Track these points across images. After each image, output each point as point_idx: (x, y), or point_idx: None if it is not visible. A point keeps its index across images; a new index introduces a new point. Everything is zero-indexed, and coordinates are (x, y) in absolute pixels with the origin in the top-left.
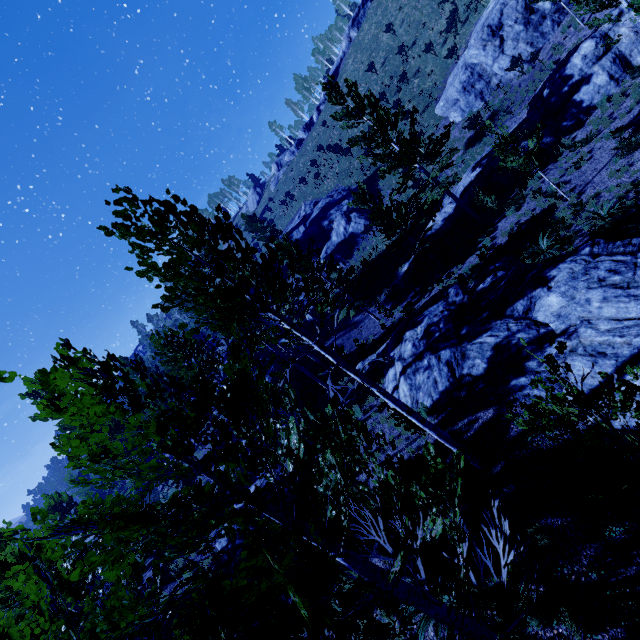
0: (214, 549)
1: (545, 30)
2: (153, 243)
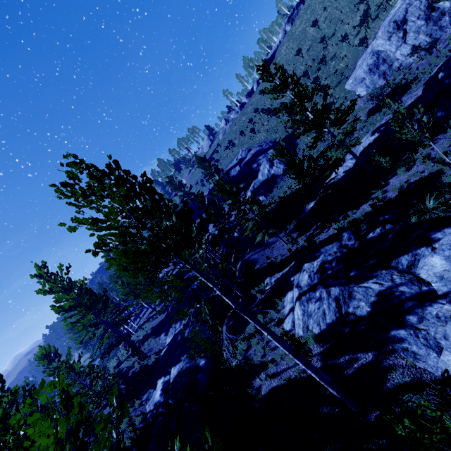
0: (144, 409)
1: (443, 24)
2: (86, 203)
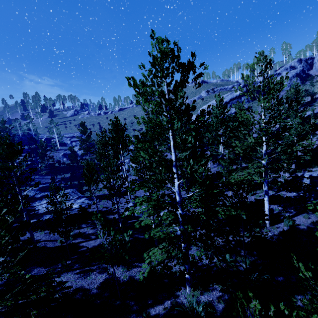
0: None
1: None
2: None
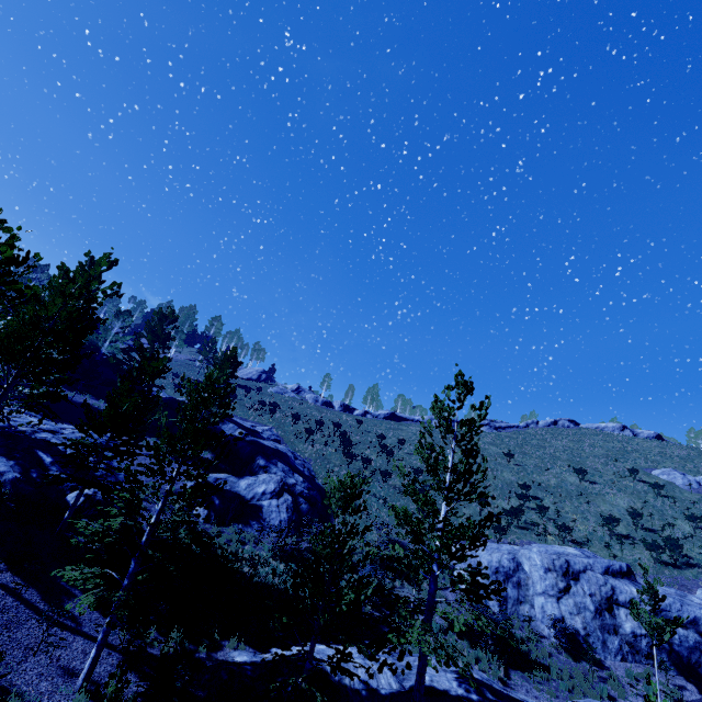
0: None
1: (609, 643)
2: None
